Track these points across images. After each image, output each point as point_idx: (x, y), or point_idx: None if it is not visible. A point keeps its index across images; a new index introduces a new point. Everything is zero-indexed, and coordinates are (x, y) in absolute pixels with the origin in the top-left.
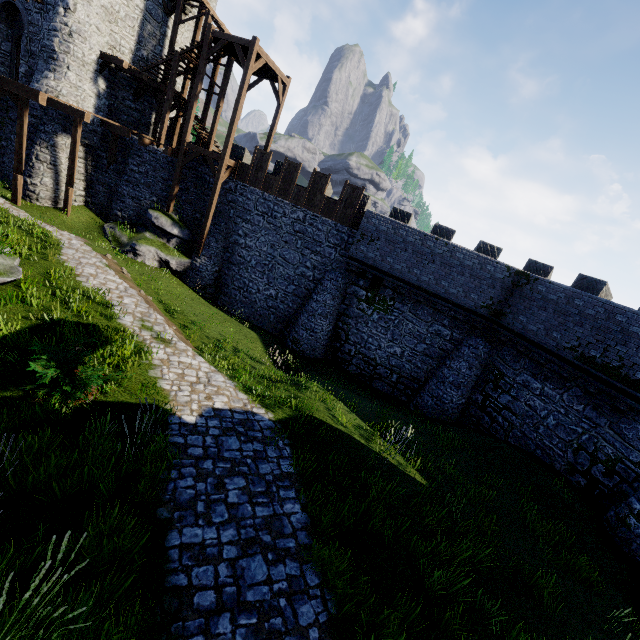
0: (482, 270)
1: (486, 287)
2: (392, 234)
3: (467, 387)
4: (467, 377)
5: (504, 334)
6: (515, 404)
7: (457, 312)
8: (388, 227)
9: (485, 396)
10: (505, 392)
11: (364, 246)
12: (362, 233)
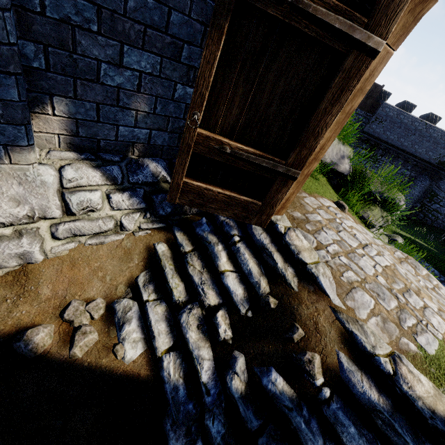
0: (444, 140)
1: (442, 150)
2: (396, 118)
3: (415, 201)
4: (417, 196)
5: (444, 175)
6: (441, 209)
7: (419, 163)
8: (395, 114)
9: (422, 205)
10: (436, 203)
11: (375, 125)
12: (376, 117)
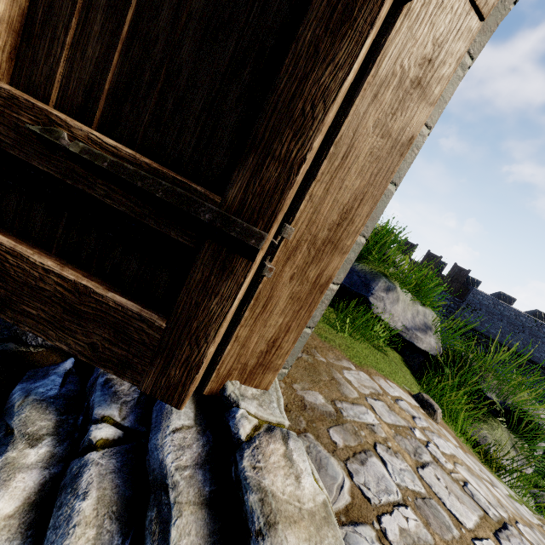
0: None
1: None
2: (493, 308)
3: None
4: None
5: None
6: None
7: (541, 372)
8: (490, 303)
9: None
10: None
11: (468, 313)
12: (467, 303)
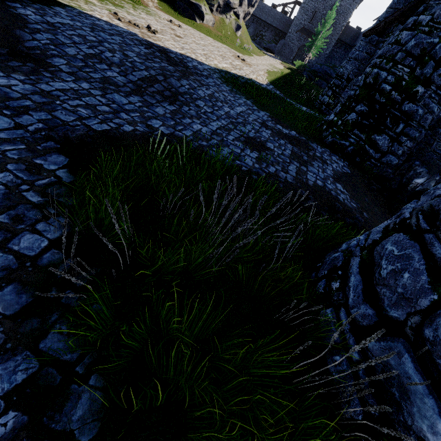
0: None
1: None
2: None
3: None
4: None
5: None
6: None
7: None
8: None
9: None
10: None
11: None
12: None
